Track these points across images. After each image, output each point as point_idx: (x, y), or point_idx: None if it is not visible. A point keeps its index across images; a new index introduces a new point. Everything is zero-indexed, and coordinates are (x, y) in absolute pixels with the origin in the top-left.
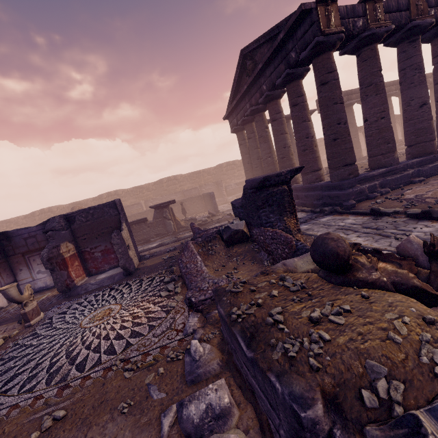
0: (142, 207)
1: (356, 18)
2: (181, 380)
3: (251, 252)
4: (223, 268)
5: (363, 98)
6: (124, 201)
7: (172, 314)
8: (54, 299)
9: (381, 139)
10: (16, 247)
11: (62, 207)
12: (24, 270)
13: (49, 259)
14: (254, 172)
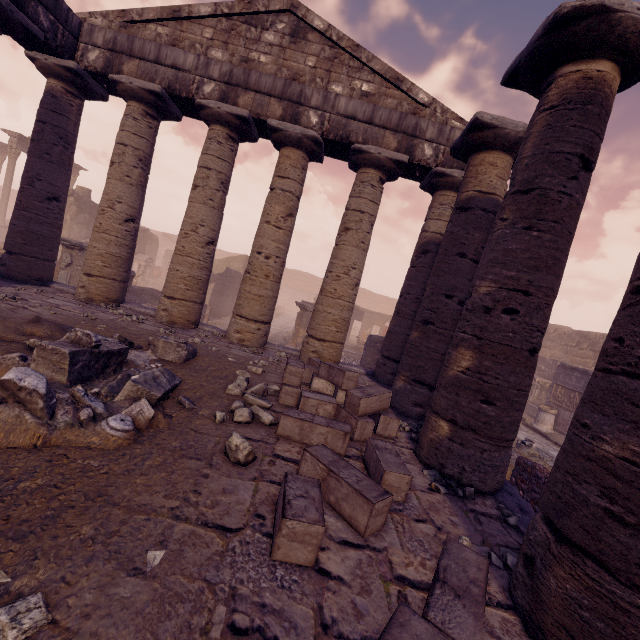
0: None
1: None
2: None
3: None
4: None
5: None
6: (546, 347)
7: None
8: None
9: None
10: None
11: None
12: None
13: None
14: None
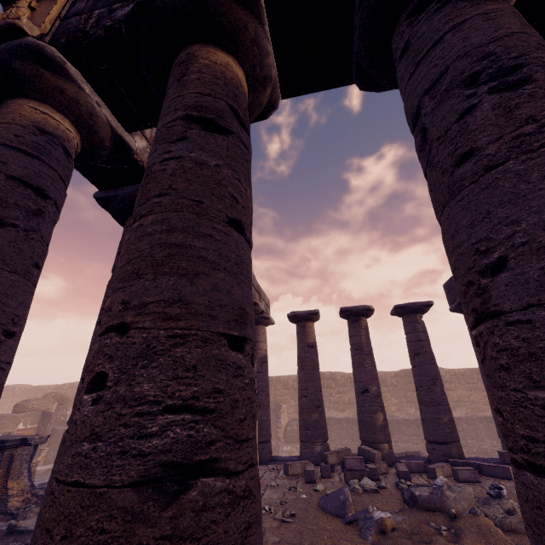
0: None
1: (120, 4)
2: None
3: None
4: None
5: None
6: None
7: None
8: None
9: None
10: None
11: None
12: None
13: None
14: None
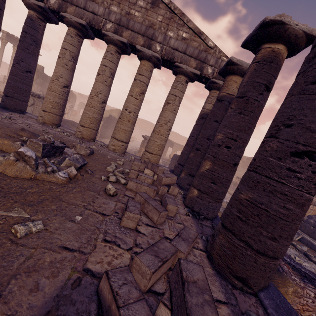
0: None
1: None
2: None
3: None
4: None
5: None
6: None
7: None
8: None
9: None
10: None
11: None
12: None
13: None
14: None
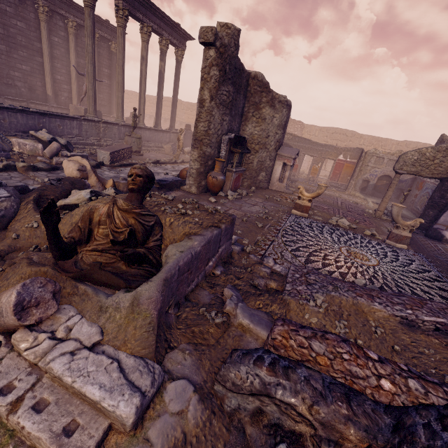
0: None
1: None
2: None
3: None
4: (384, 342)
5: None
6: None
7: None
8: None
9: None
10: None
11: None
12: None
13: None
14: None
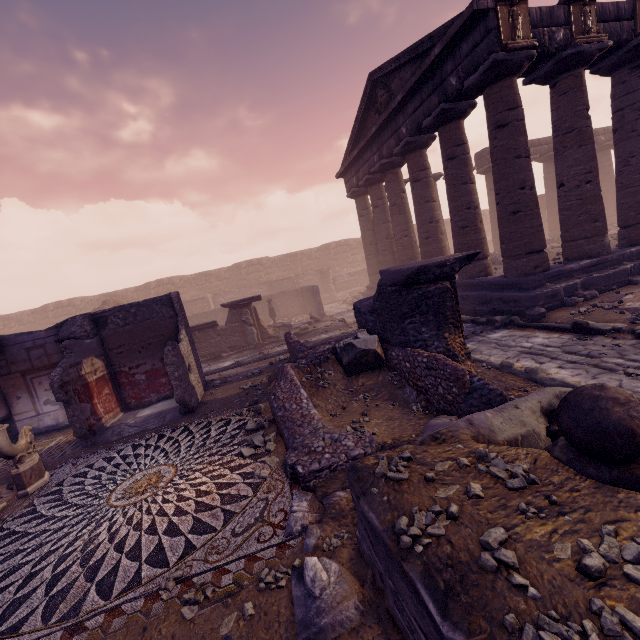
0: (209, 304)
1: (554, 28)
2: (287, 635)
3: (388, 386)
4: (343, 412)
5: (558, 150)
6: (182, 294)
7: (263, 491)
8: (68, 448)
9: (585, 215)
10: (12, 362)
11: (89, 299)
12: (24, 399)
13: (63, 385)
14: (380, 257)
